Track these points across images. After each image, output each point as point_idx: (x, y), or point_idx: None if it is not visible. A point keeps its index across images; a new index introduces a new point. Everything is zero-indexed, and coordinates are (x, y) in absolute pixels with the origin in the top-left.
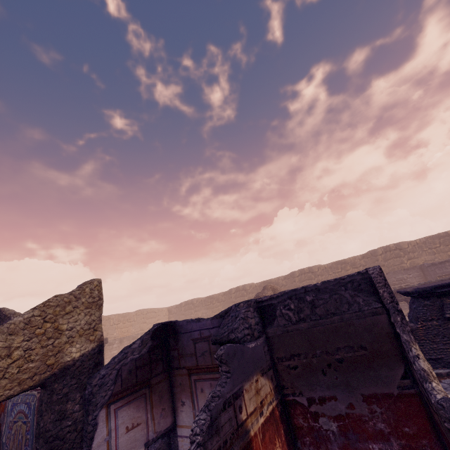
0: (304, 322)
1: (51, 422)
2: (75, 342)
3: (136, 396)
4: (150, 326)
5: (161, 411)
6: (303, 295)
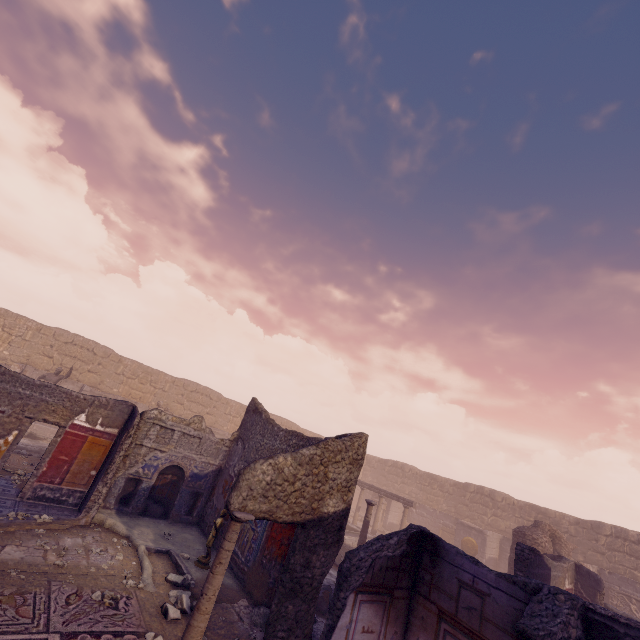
0: None
1: (299, 565)
2: (333, 495)
3: (378, 599)
4: None
5: (393, 633)
6: None
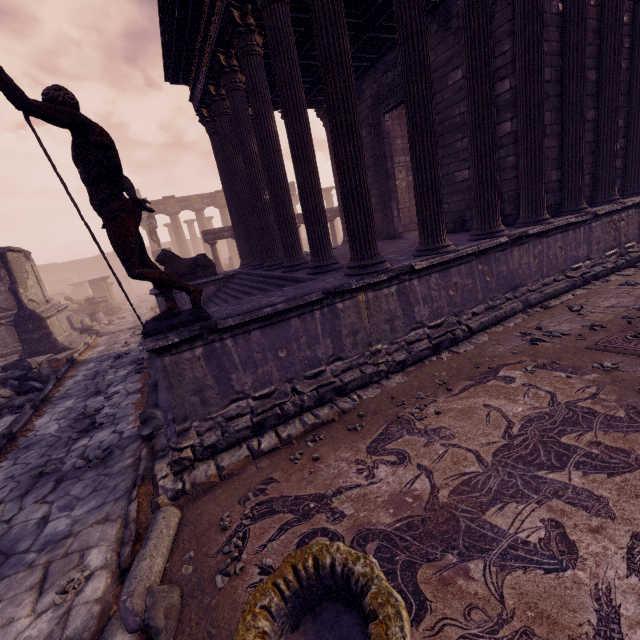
0: None
1: None
2: None
3: None
4: None
5: None
6: None
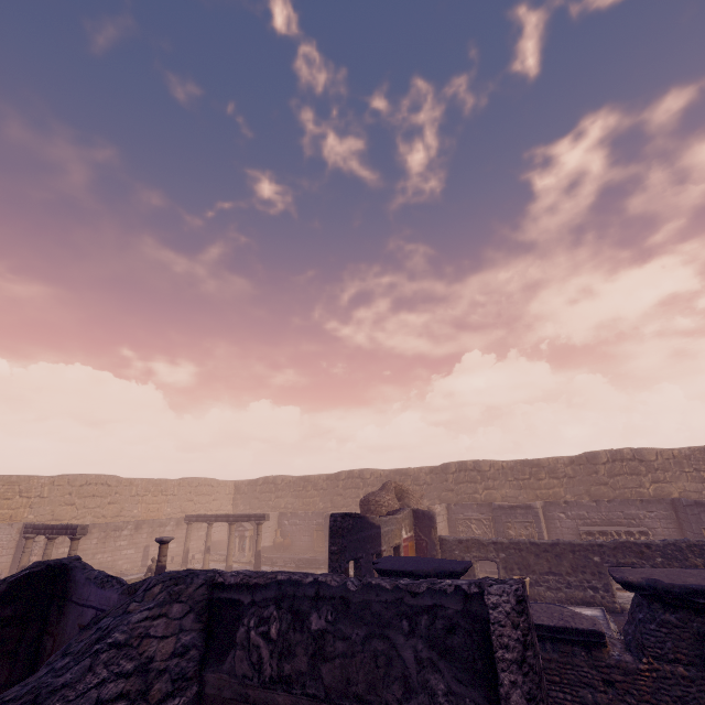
0: (286, 690)
1: None
2: None
3: None
4: (198, 508)
5: None
6: (307, 607)
